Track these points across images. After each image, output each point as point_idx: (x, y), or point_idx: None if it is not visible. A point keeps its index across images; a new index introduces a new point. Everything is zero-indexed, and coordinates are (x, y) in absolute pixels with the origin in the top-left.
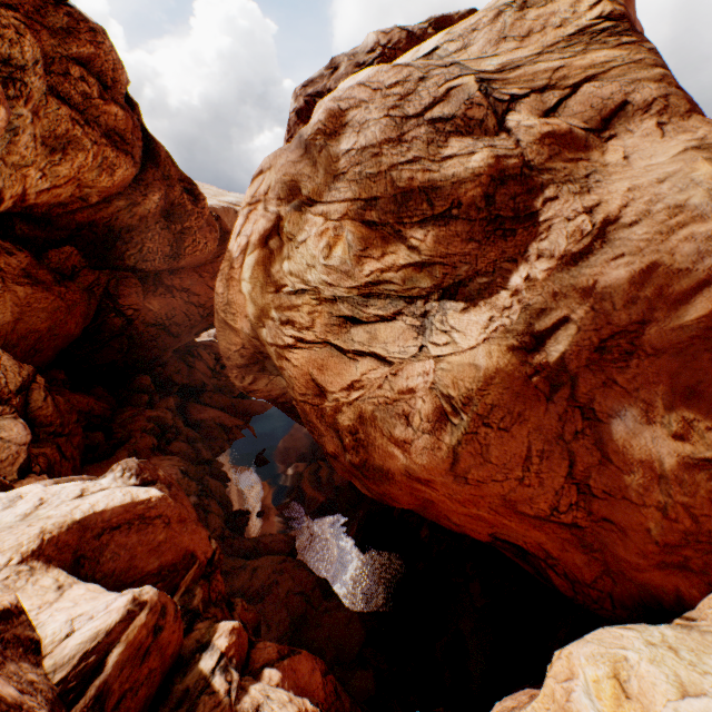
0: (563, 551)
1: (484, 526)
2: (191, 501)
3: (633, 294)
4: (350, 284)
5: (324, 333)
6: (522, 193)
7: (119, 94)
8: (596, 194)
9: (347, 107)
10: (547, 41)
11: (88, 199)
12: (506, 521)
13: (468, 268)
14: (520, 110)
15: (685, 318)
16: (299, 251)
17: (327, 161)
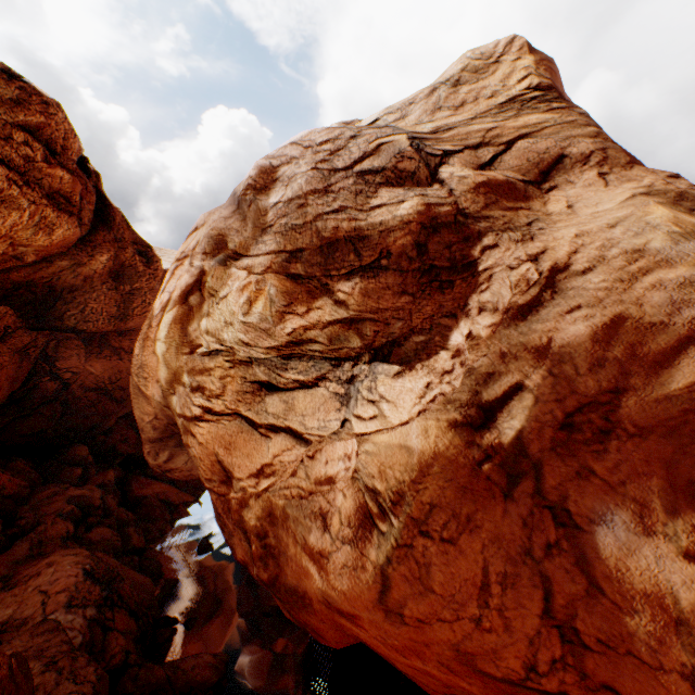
0: None
1: (438, 684)
2: (88, 614)
3: (599, 354)
4: (270, 343)
5: (235, 402)
6: (458, 241)
7: (69, 160)
8: (541, 240)
9: (279, 163)
10: (480, 109)
11: (23, 258)
12: (465, 683)
13: (403, 325)
14: (453, 163)
15: (672, 386)
16: (219, 308)
17: (256, 215)
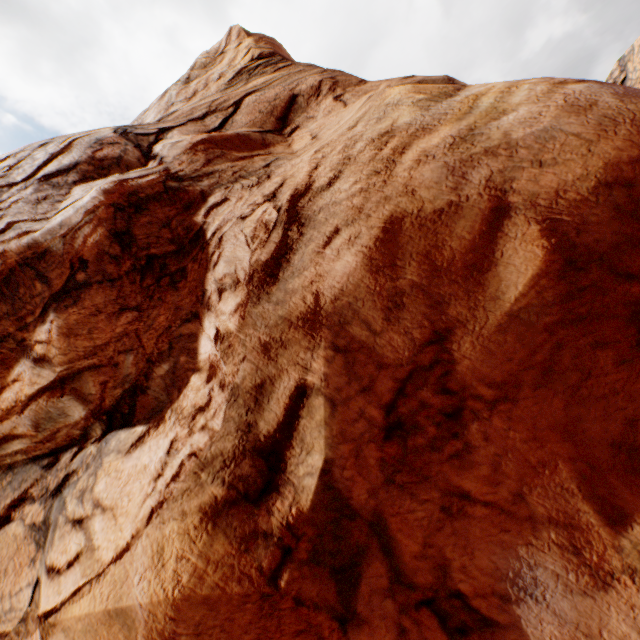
0: None
1: None
2: None
3: (389, 288)
4: None
5: None
6: (178, 212)
7: None
8: (279, 174)
9: None
10: (212, 92)
11: None
12: None
13: (135, 357)
14: (172, 136)
15: (510, 294)
16: None
17: None
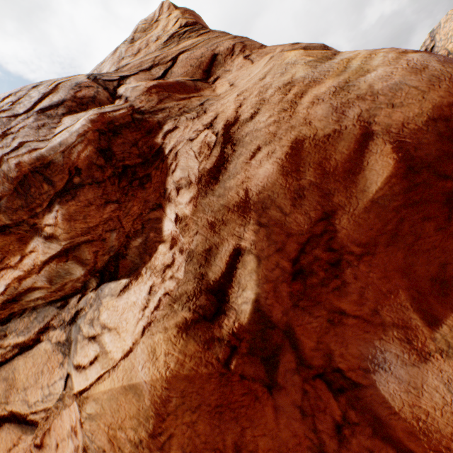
0: None
1: None
2: None
3: (295, 185)
4: None
5: None
6: (142, 136)
7: None
8: (212, 110)
9: None
10: (152, 50)
11: None
12: None
13: (118, 234)
14: (130, 82)
15: (372, 188)
16: None
17: None
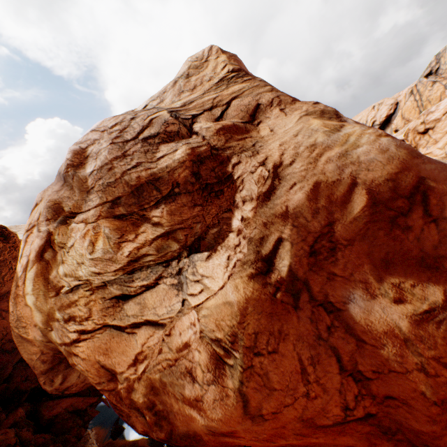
0: (372, 446)
1: None
2: None
3: (314, 206)
4: (116, 267)
5: (101, 317)
6: (217, 165)
7: None
8: (263, 153)
9: (86, 146)
10: (206, 88)
11: None
12: (314, 439)
13: (201, 225)
14: (200, 121)
15: (354, 212)
16: (70, 254)
17: (79, 183)
